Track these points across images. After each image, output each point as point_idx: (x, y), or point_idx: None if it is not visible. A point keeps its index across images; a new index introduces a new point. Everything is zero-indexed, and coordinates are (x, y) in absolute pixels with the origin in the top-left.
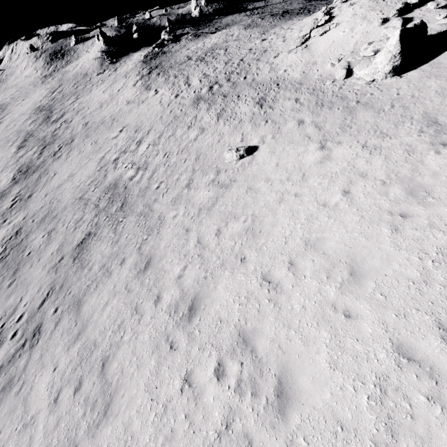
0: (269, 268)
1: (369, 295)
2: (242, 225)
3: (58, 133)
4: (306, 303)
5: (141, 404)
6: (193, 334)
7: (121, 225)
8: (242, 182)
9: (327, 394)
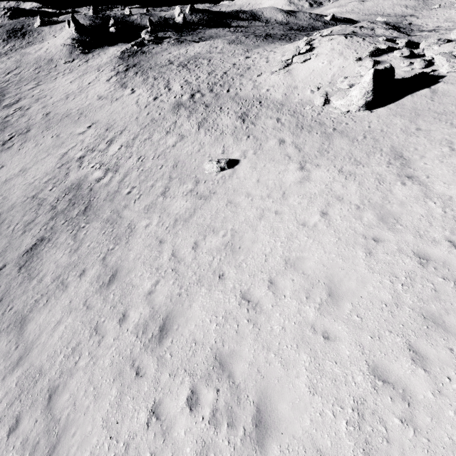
0: (248, 286)
1: (346, 316)
2: (221, 239)
3: (10, 119)
4: (286, 324)
5: (97, 444)
6: (164, 358)
7: (83, 231)
8: (222, 195)
9: (306, 421)
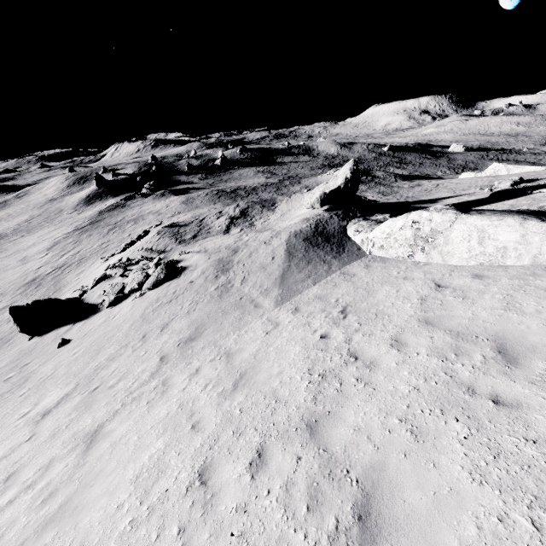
0: None
1: None
2: None
3: None
4: None
5: None
6: None
7: None
8: None
9: None
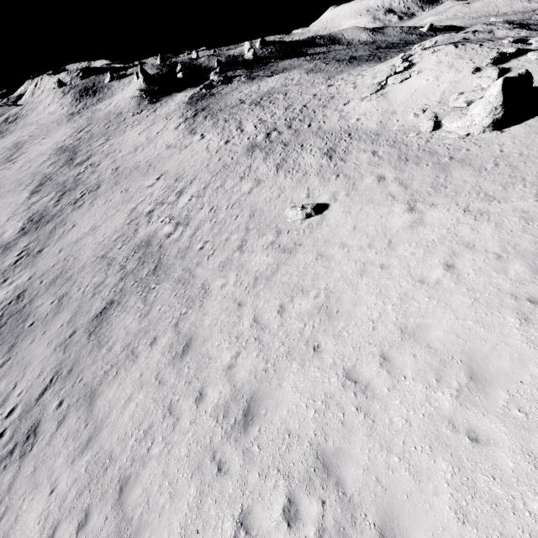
0: (353, 362)
1: (501, 409)
2: (312, 301)
3: (82, 177)
4: (411, 416)
5: None
6: (251, 451)
7: (154, 293)
8: (309, 247)
9: None
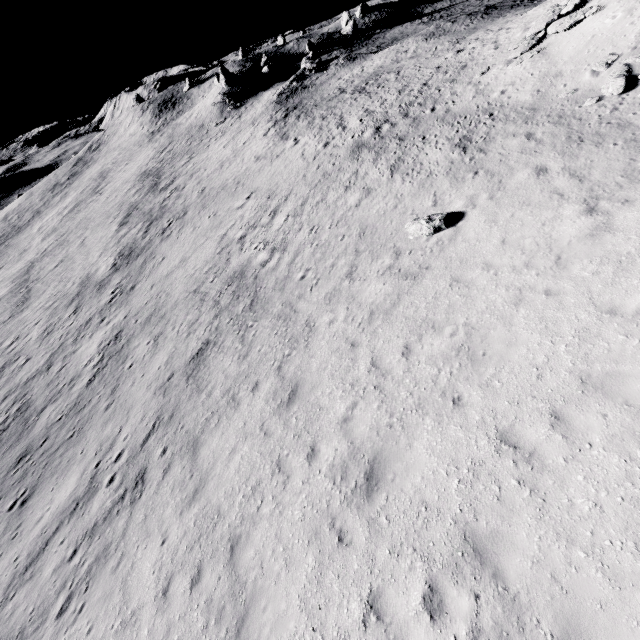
0: (510, 421)
1: None
2: (447, 340)
3: (167, 204)
4: (603, 498)
5: (295, 632)
6: (377, 522)
7: (251, 331)
8: (440, 270)
9: None
